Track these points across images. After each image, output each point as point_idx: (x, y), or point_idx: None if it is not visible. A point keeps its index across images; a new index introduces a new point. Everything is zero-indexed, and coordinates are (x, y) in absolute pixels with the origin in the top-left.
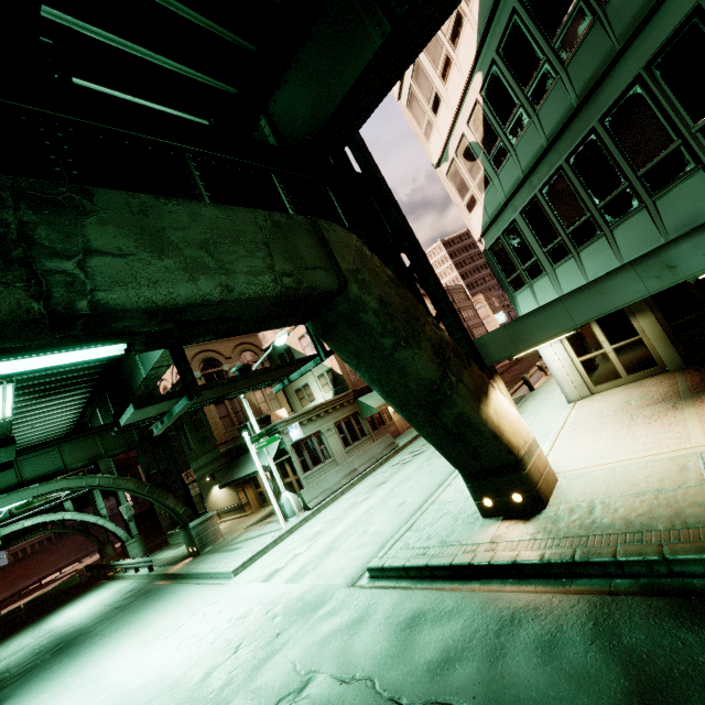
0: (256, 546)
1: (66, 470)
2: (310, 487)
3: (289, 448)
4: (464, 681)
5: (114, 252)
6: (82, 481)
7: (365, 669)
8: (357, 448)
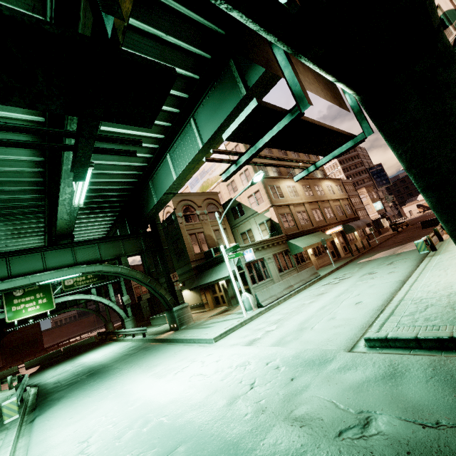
0: (226, 326)
1: (101, 260)
2: (262, 292)
3: (243, 266)
4: None
5: None
6: (111, 268)
7: (449, 417)
8: (287, 274)
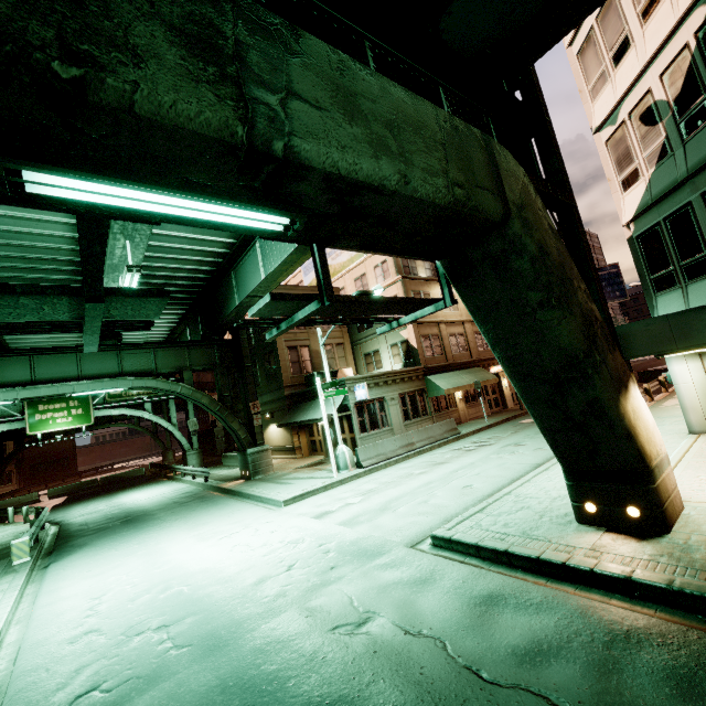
0: (306, 486)
1: (157, 373)
2: (366, 447)
3: (351, 406)
4: (564, 680)
5: (311, 102)
6: (167, 386)
7: (433, 628)
8: (416, 425)
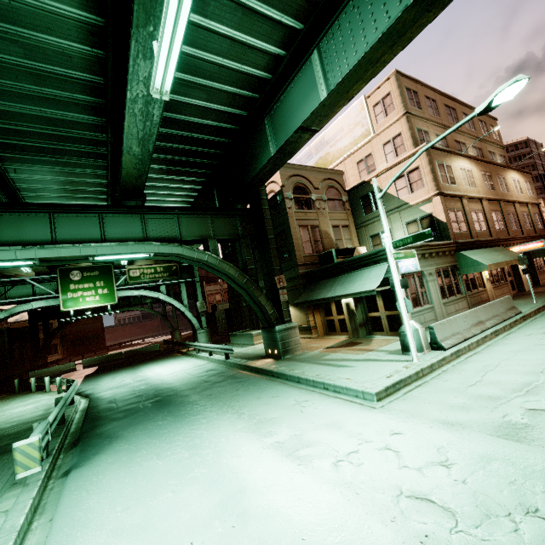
0: (384, 371)
1: (181, 241)
2: (441, 324)
3: None
4: None
5: None
6: (193, 254)
7: None
8: (452, 304)
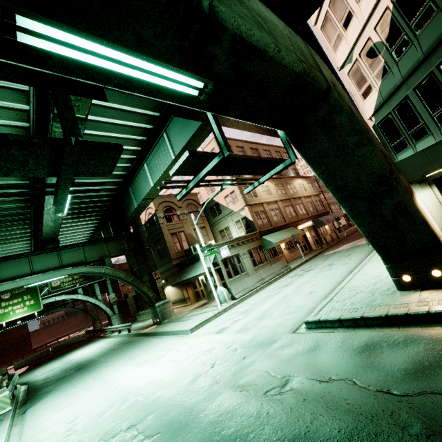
0: (202, 317)
1: (86, 262)
2: (235, 285)
3: (219, 262)
4: None
5: None
6: (95, 269)
7: (338, 374)
8: (261, 268)
